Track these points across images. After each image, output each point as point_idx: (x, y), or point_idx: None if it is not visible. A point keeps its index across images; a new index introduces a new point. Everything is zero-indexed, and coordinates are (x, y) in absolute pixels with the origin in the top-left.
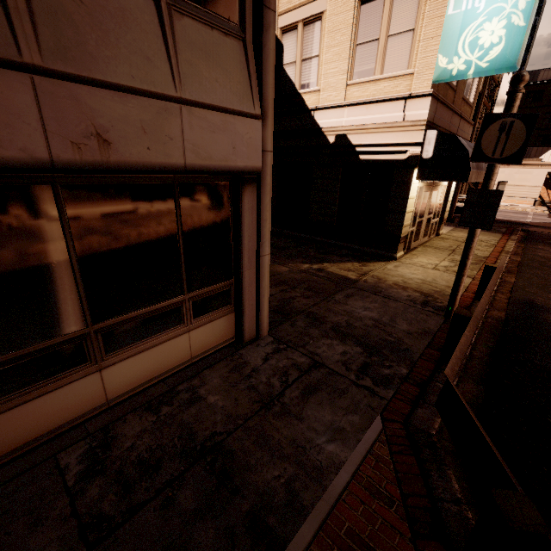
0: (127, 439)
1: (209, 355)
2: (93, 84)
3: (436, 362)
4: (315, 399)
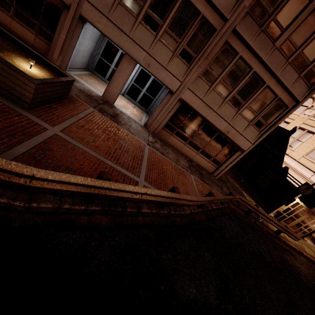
0: (193, 163)
1: (206, 169)
2: (233, 127)
3: (243, 211)
4: (217, 187)
